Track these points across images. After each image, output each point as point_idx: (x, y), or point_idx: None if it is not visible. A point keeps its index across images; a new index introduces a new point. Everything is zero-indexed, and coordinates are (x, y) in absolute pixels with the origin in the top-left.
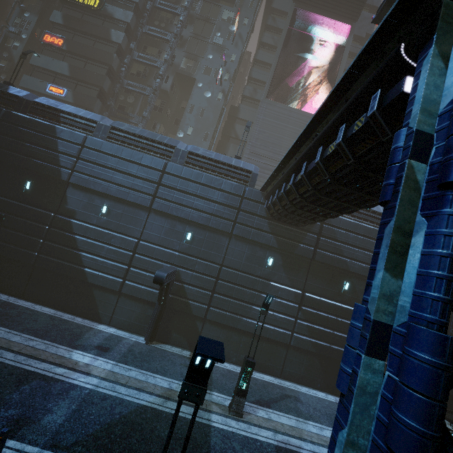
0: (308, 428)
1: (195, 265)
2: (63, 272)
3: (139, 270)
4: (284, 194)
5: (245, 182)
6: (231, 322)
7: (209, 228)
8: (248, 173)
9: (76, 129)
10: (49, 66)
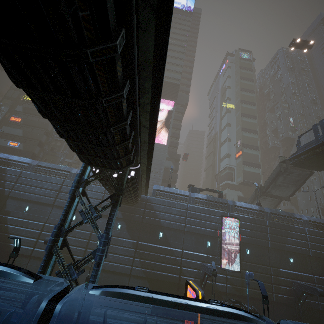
0: (123, 315)
1: (76, 234)
2: None
3: (43, 241)
4: None
5: None
6: None
7: None
8: None
9: (17, 168)
10: (11, 132)
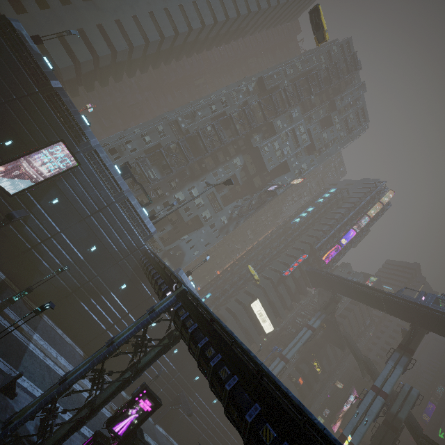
0: None
1: None
2: None
3: None
4: None
5: None
6: None
7: None
8: None
9: None
10: (294, 392)
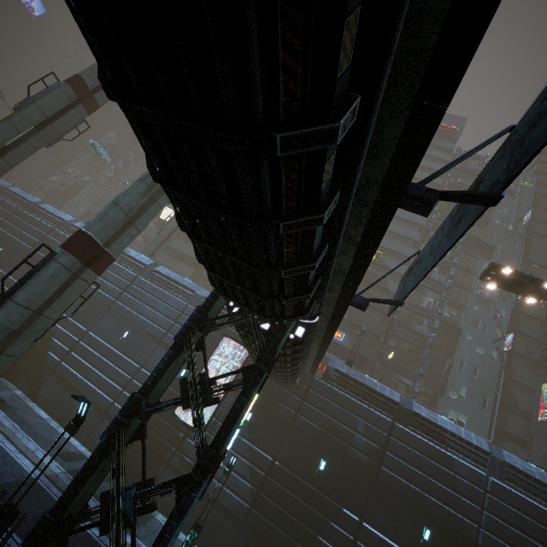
0: None
1: None
2: None
3: None
4: None
5: None
6: None
7: None
8: None
9: (465, 458)
10: None
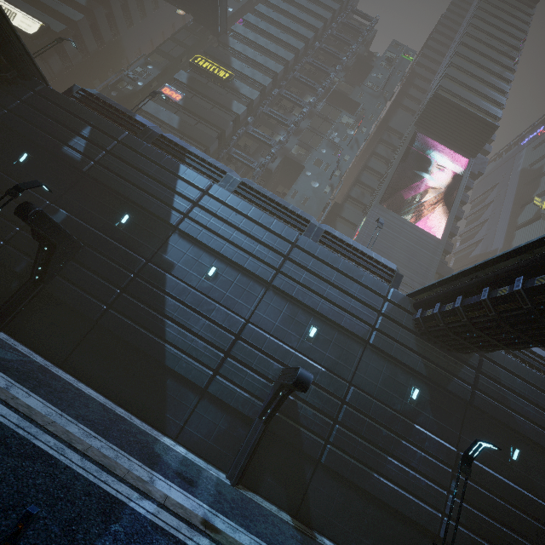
0: None
1: (316, 375)
2: (134, 341)
3: (238, 364)
4: (489, 301)
5: (387, 282)
6: (357, 476)
7: (340, 328)
8: (391, 271)
9: (200, 174)
10: (158, 114)
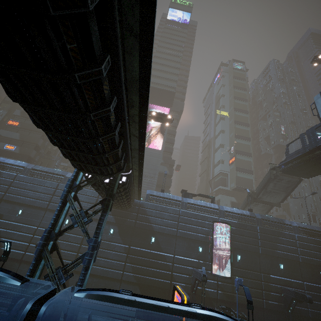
0: None
1: (68, 238)
2: None
3: (35, 245)
4: None
5: None
6: None
7: None
8: None
9: (12, 171)
10: (8, 135)
